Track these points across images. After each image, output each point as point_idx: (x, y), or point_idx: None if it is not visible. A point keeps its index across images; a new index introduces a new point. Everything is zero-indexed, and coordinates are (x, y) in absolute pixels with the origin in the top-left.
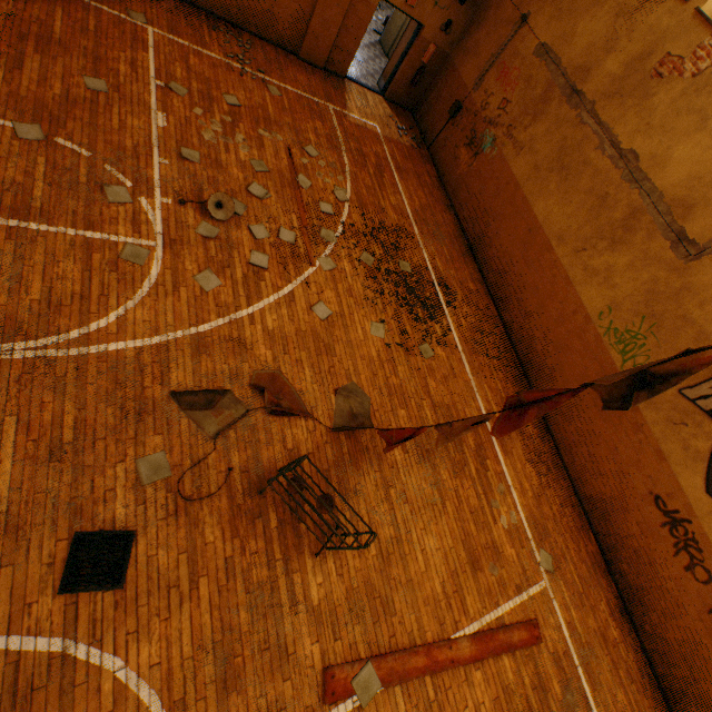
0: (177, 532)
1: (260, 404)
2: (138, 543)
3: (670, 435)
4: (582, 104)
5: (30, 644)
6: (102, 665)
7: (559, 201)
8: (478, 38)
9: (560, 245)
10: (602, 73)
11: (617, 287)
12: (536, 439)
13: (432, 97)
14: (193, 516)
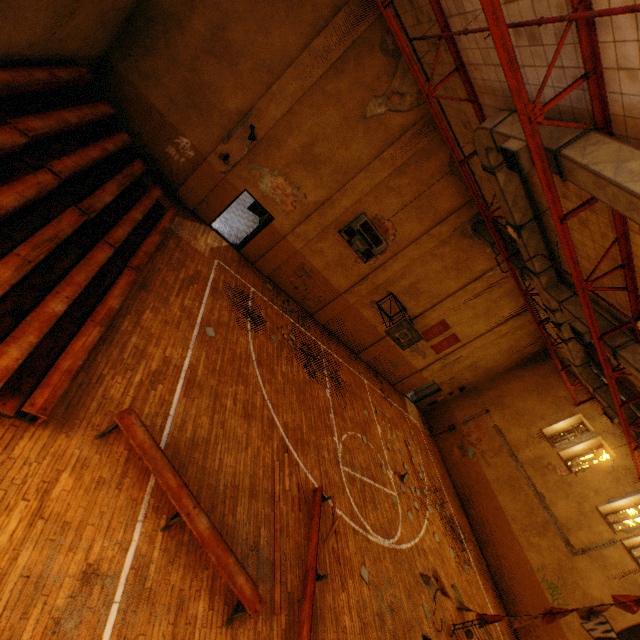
0: None
1: (437, 586)
2: None
3: None
4: (517, 461)
5: None
6: None
7: (510, 500)
8: (464, 403)
9: (513, 522)
10: (524, 453)
11: (544, 556)
12: None
13: (437, 412)
14: (440, 639)
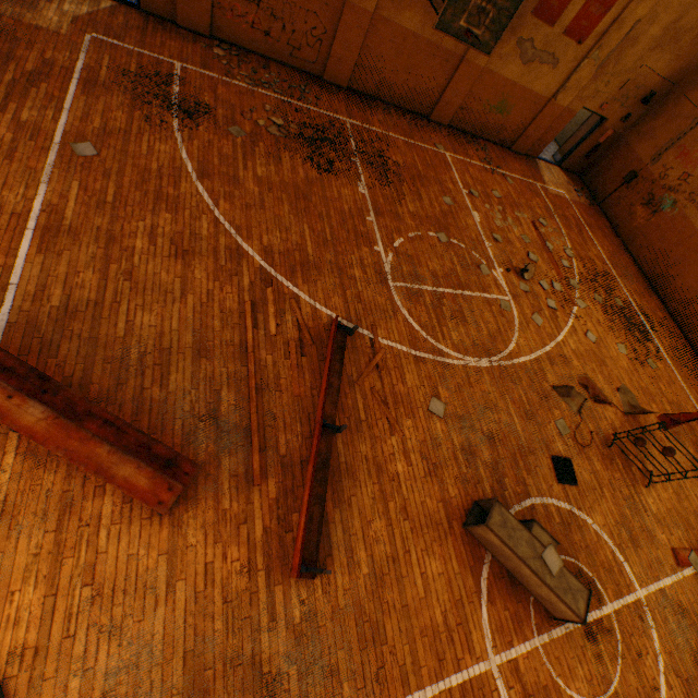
0: (583, 462)
1: (587, 395)
2: (572, 465)
3: None
4: None
5: (558, 503)
6: (585, 520)
7: None
8: (654, 125)
9: None
10: None
11: None
12: None
13: (601, 165)
14: (586, 455)
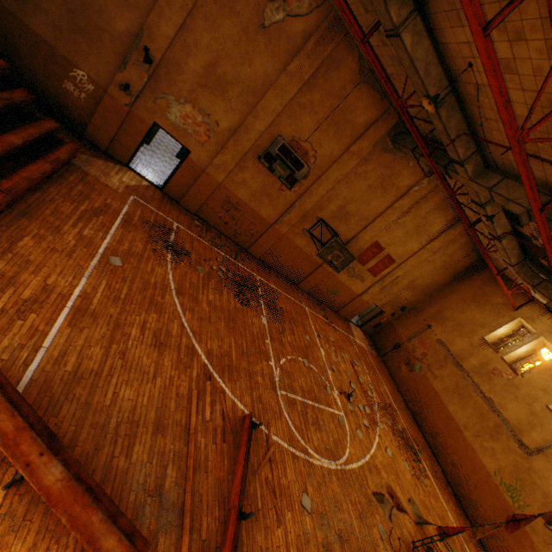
0: None
1: (393, 502)
2: None
3: (548, 551)
4: (463, 370)
5: None
6: None
7: (460, 408)
8: (406, 322)
9: (465, 429)
10: (469, 362)
11: (499, 459)
12: (479, 548)
13: (382, 334)
14: None
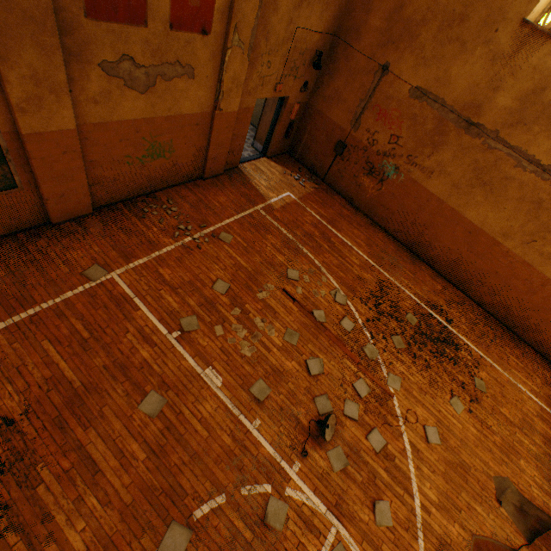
0: None
1: None
2: None
3: None
4: (484, 133)
5: None
6: None
7: (491, 209)
8: (337, 86)
9: (507, 240)
10: (496, 108)
11: None
12: None
13: (305, 139)
14: None
